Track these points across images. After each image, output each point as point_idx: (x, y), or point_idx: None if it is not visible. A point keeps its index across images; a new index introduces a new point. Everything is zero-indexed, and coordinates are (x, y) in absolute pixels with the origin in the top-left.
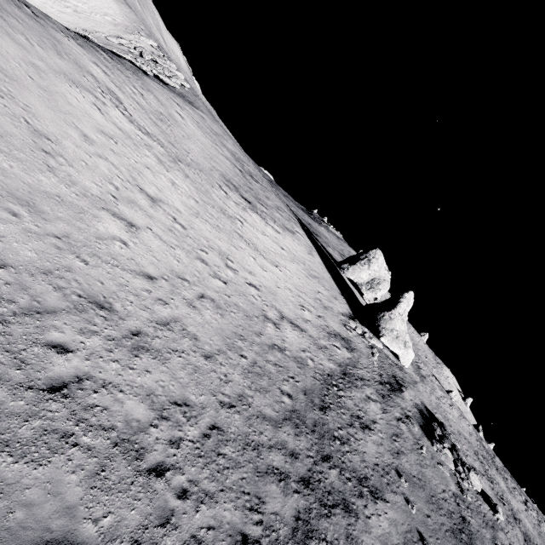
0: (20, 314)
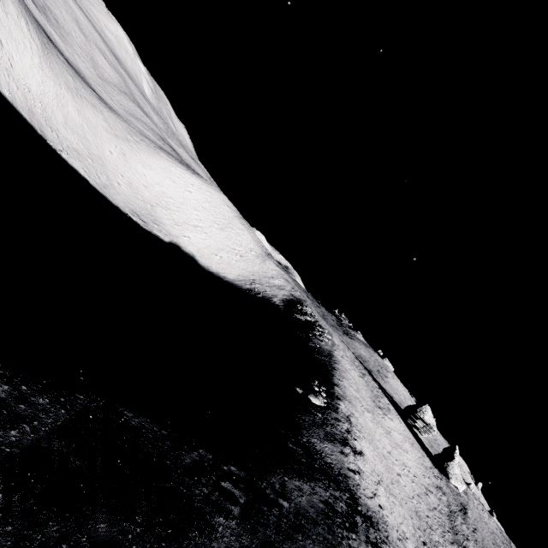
0: (424, 528)
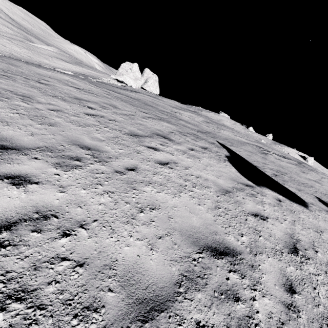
0: None
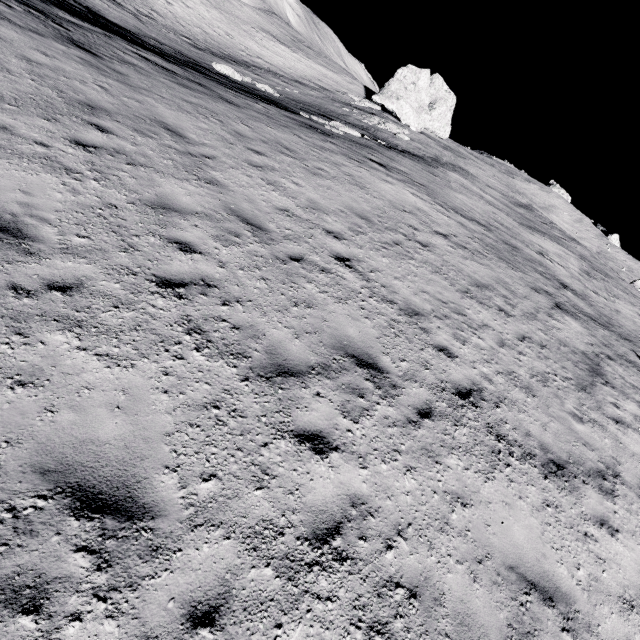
0: None
